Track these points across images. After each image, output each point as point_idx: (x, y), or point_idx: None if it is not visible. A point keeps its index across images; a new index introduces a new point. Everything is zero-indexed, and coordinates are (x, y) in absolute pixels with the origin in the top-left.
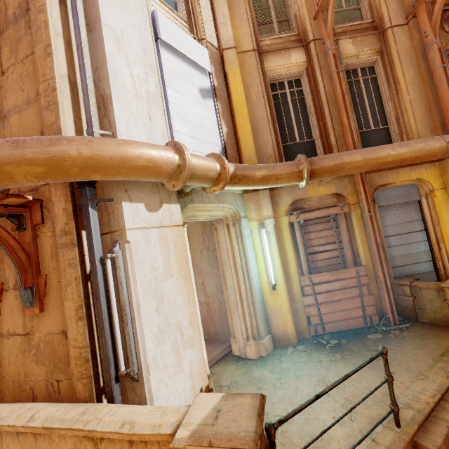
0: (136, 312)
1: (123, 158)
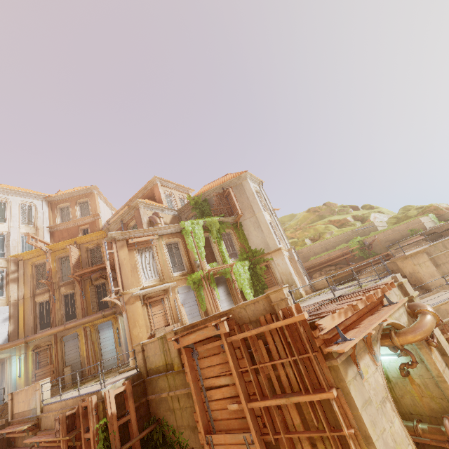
0: None
1: None
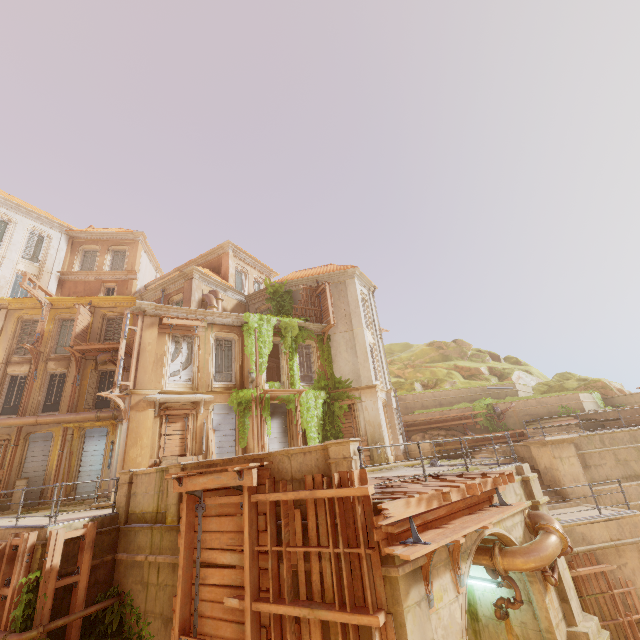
0: None
1: None
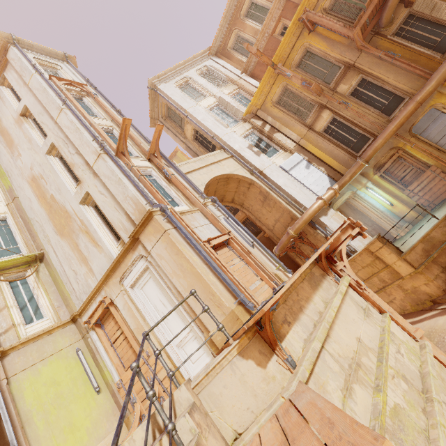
0: None
1: (314, 211)
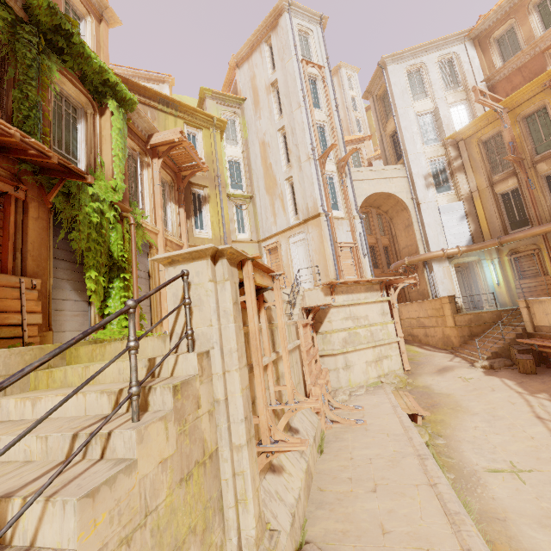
0: (437, 285)
1: (430, 257)
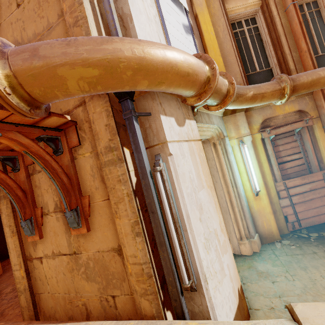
0: (187, 223)
1: (171, 62)
